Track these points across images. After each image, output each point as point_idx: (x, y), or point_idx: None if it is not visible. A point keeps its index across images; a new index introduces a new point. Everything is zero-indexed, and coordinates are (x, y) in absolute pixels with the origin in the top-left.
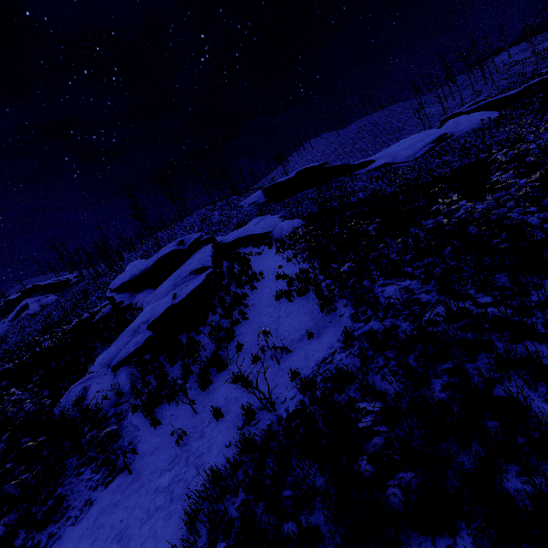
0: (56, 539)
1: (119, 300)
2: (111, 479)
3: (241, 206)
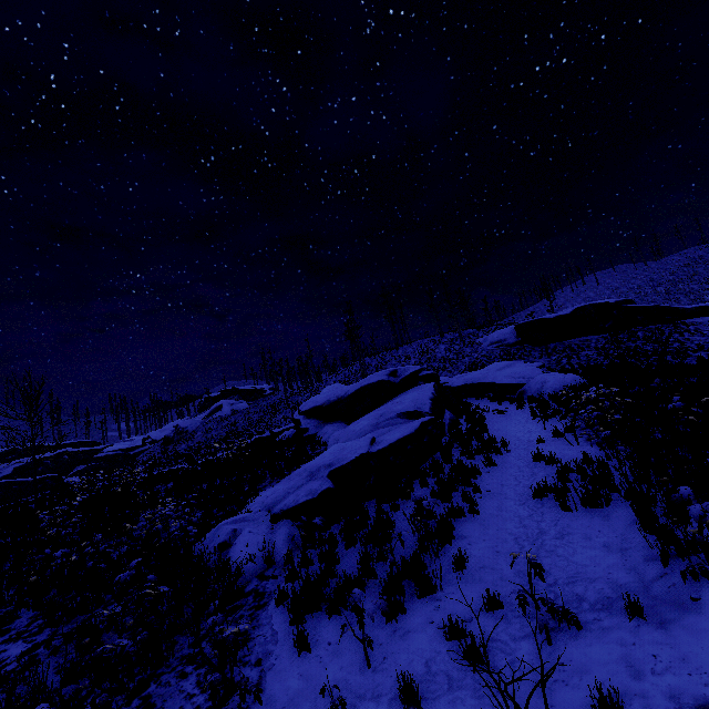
0: None
1: (305, 426)
2: None
3: (479, 343)
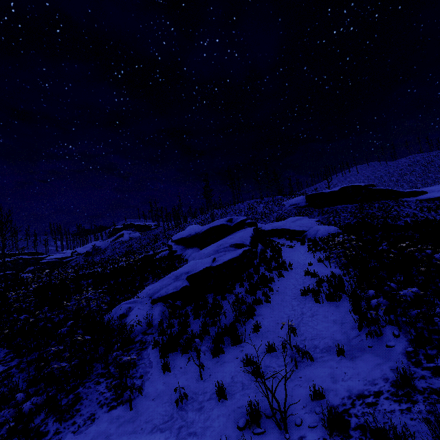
0: (58, 439)
1: (175, 249)
2: (115, 405)
3: (283, 205)
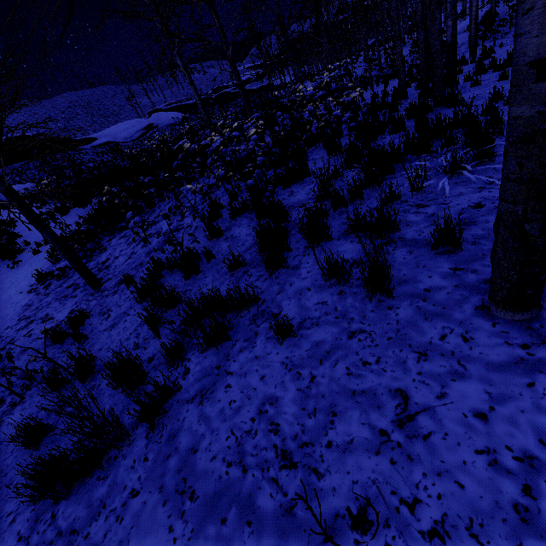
0: None
1: None
2: None
3: None
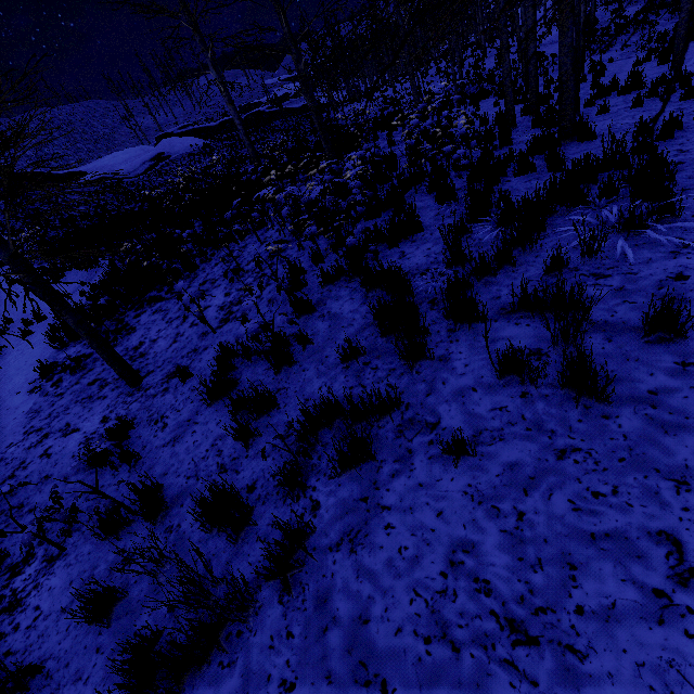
0: None
1: None
2: None
3: None
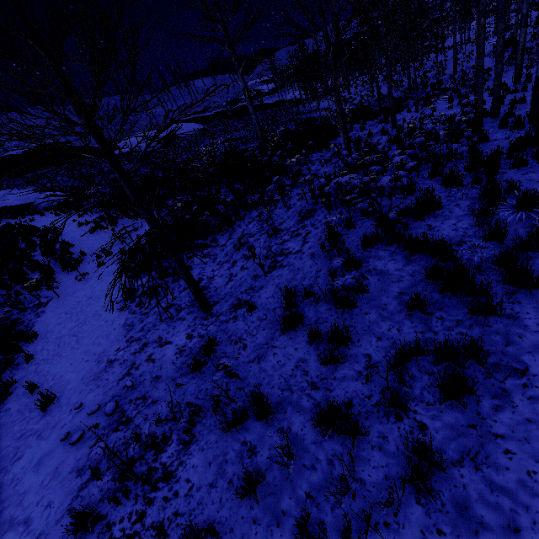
0: (34, 323)
1: None
2: (46, 304)
3: None
